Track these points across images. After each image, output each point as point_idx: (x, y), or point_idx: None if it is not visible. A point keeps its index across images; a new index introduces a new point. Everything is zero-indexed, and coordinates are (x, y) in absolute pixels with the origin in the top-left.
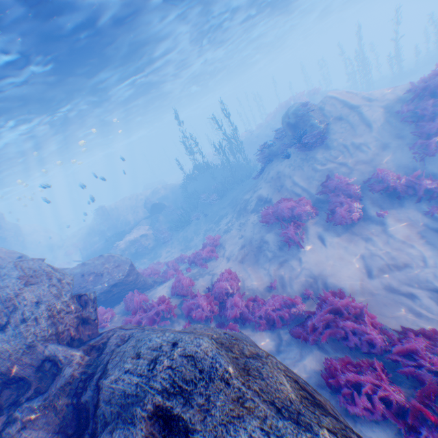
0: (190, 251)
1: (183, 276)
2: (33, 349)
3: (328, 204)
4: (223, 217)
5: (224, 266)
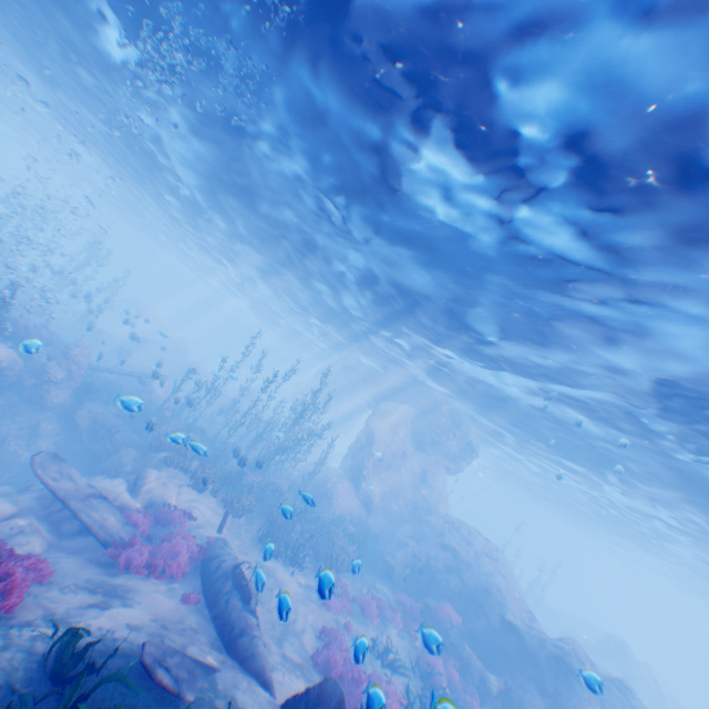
0: None
1: None
2: (523, 602)
3: None
4: None
5: None
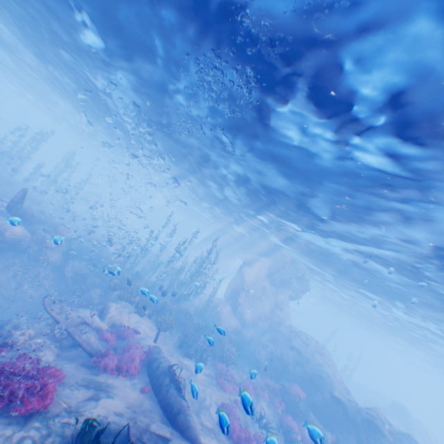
0: None
1: None
2: (342, 382)
3: None
4: None
5: None
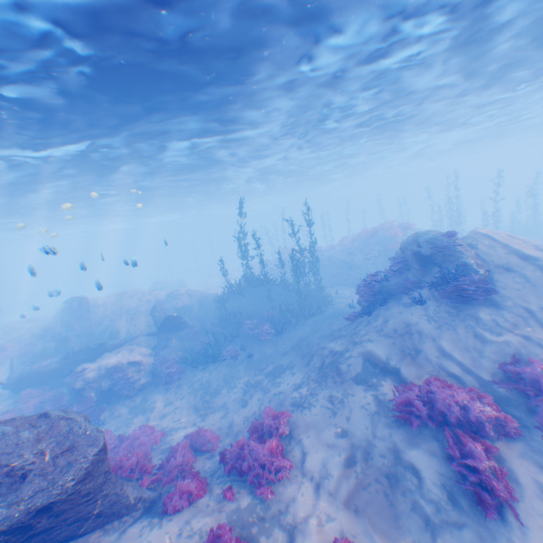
0: (214, 418)
1: (231, 540)
2: None
3: (534, 414)
4: (283, 368)
5: (311, 504)
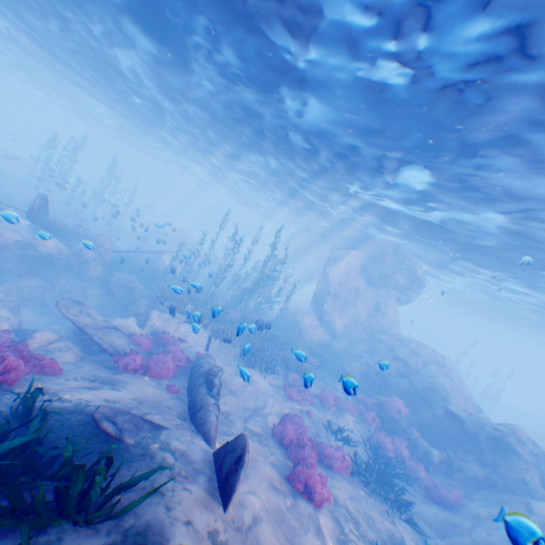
0: None
1: None
2: (469, 398)
3: None
4: None
5: None
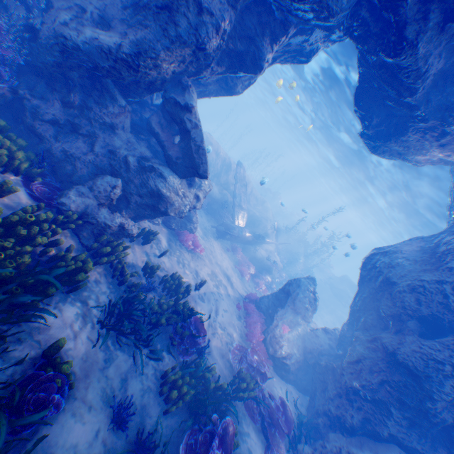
0: None
1: None
2: None
3: None
4: (320, 308)
5: None
